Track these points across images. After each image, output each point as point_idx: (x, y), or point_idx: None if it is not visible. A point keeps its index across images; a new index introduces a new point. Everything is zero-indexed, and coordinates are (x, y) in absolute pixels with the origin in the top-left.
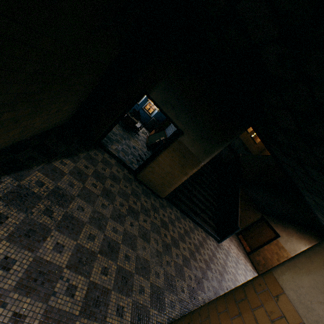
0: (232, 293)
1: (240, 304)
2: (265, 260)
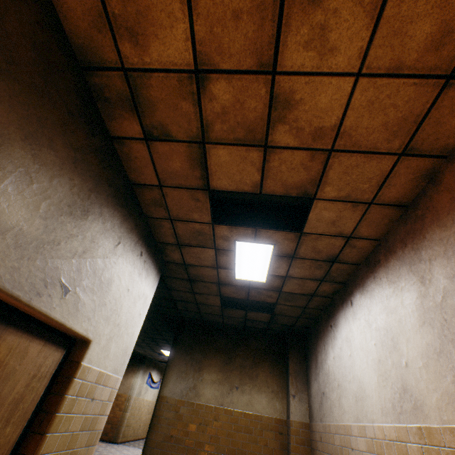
0: (152, 423)
1: (158, 421)
2: (111, 422)
